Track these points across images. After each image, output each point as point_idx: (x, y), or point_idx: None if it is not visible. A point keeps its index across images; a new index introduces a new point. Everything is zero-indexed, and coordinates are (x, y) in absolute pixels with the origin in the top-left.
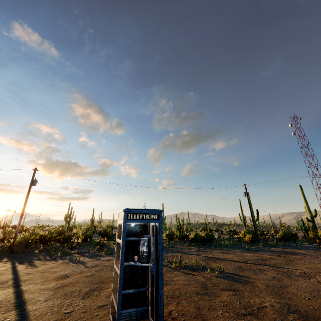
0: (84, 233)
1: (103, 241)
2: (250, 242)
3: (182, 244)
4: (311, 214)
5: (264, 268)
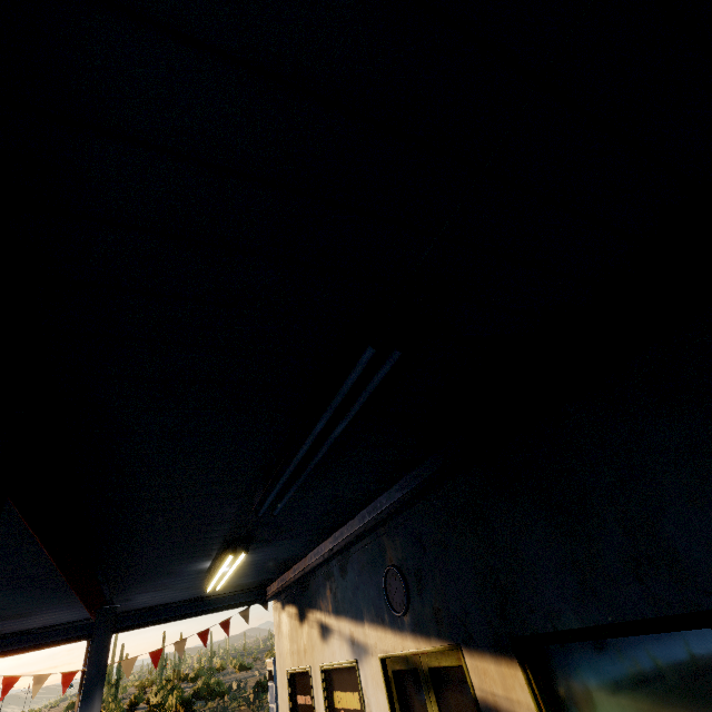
0: (179, 700)
1: (222, 704)
2: None
3: None
4: None
5: None
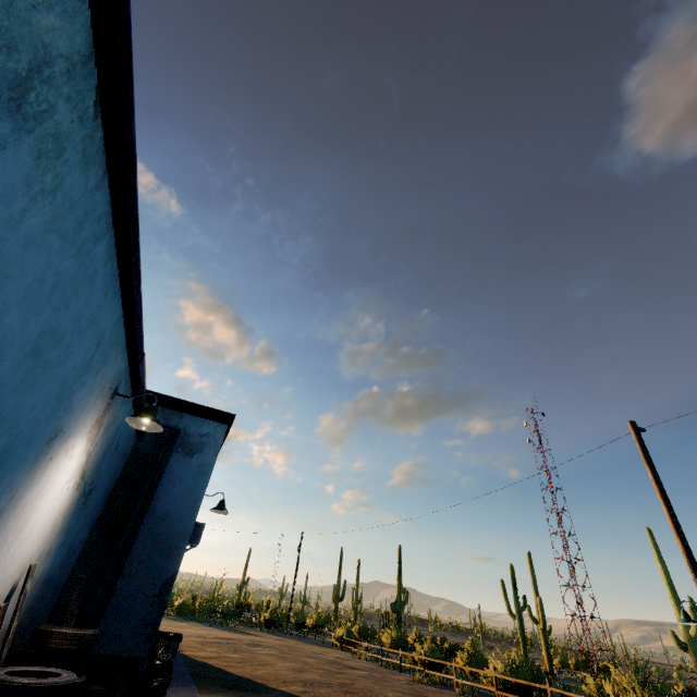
0: None
1: None
2: (262, 625)
3: None
4: (397, 598)
5: None
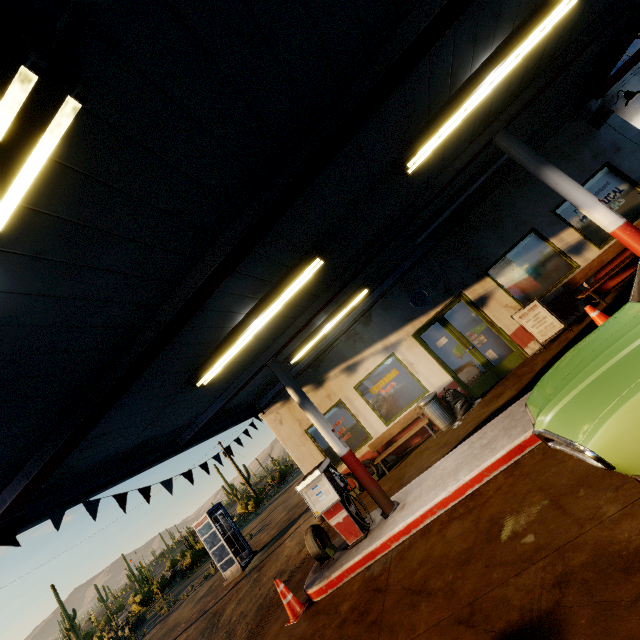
0: None
1: None
2: (255, 508)
3: (180, 584)
4: None
5: (276, 509)
